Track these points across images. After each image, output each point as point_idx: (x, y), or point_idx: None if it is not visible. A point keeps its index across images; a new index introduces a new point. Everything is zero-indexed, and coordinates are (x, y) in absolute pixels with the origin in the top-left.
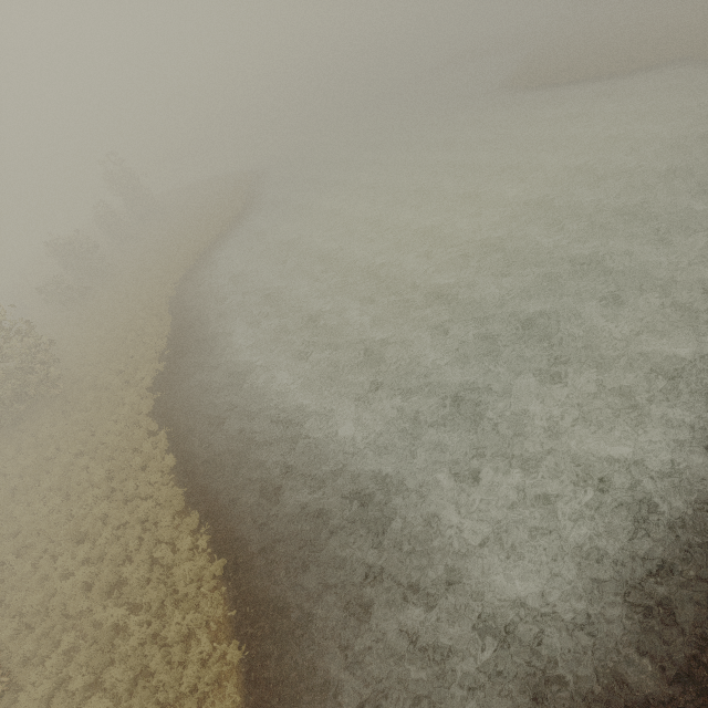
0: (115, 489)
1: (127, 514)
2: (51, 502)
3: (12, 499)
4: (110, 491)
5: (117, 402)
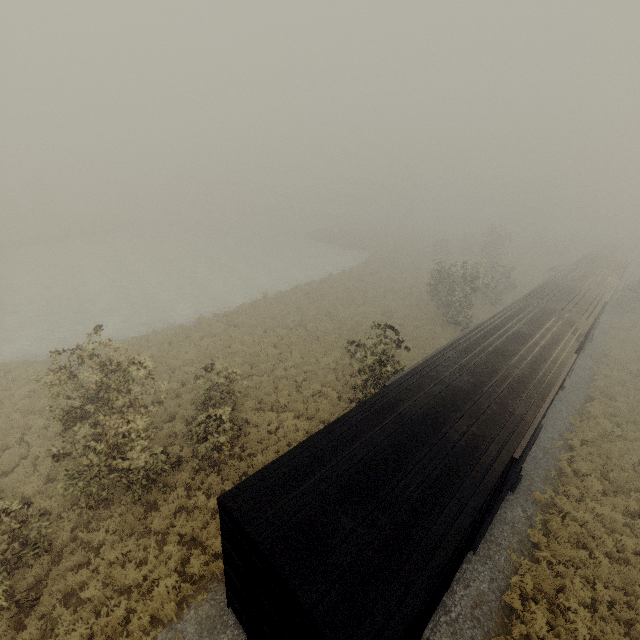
0: None
1: None
2: None
3: None
4: None
5: None
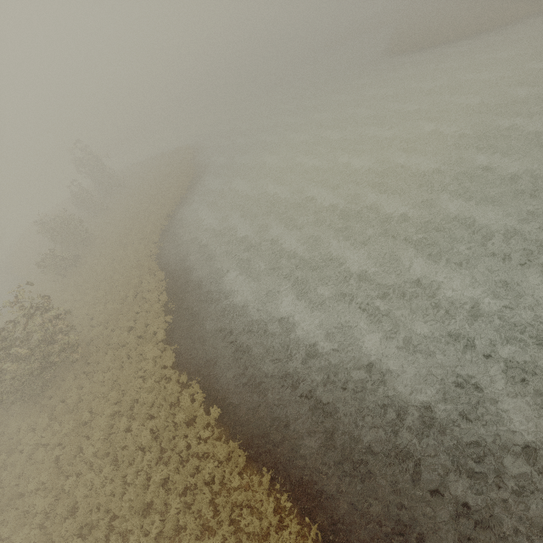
0: (163, 448)
1: (190, 478)
2: (103, 472)
3: (58, 471)
4: (159, 452)
5: (137, 357)
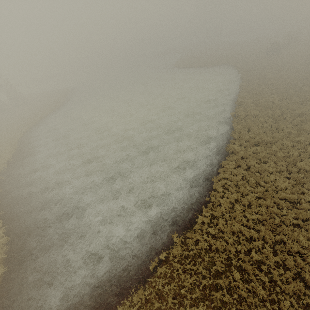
0: None
1: None
2: None
3: None
4: None
5: None
